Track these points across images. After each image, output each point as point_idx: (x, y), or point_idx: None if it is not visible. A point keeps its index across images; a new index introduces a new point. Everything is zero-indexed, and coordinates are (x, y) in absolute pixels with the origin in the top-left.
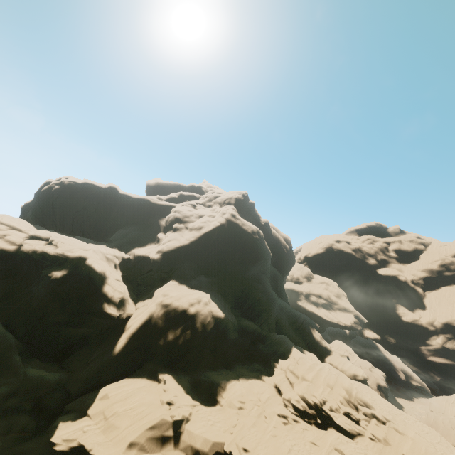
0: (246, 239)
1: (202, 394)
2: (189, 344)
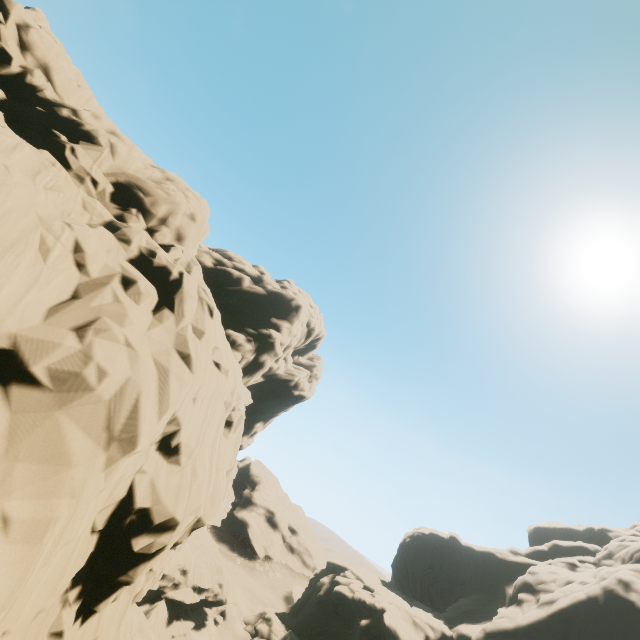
0: None
1: None
2: None
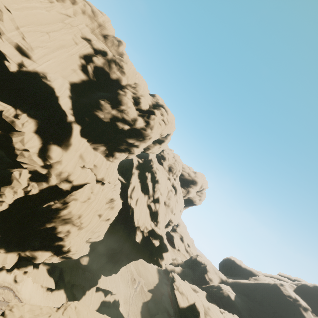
0: (281, 297)
1: (209, 301)
2: (215, 293)
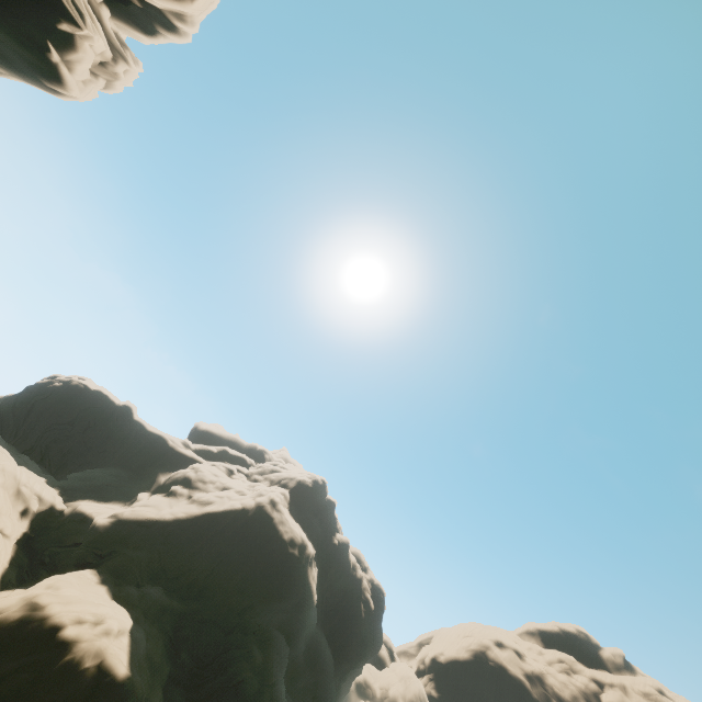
0: (274, 550)
1: None
2: None
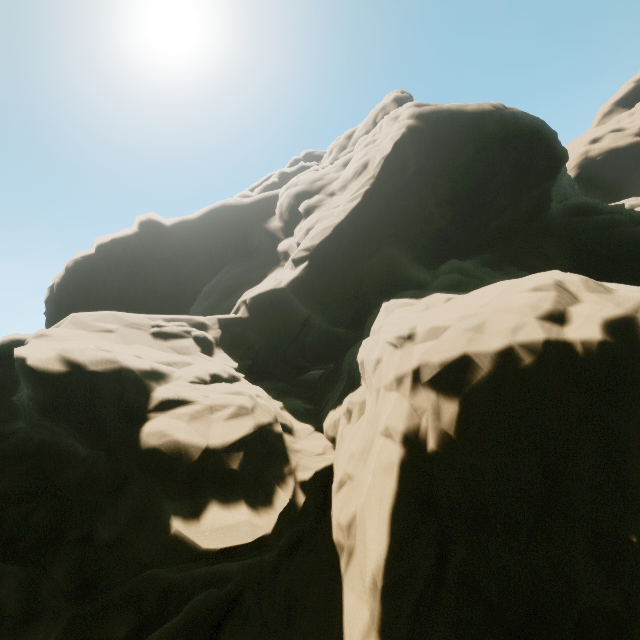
0: (493, 131)
1: None
2: None
